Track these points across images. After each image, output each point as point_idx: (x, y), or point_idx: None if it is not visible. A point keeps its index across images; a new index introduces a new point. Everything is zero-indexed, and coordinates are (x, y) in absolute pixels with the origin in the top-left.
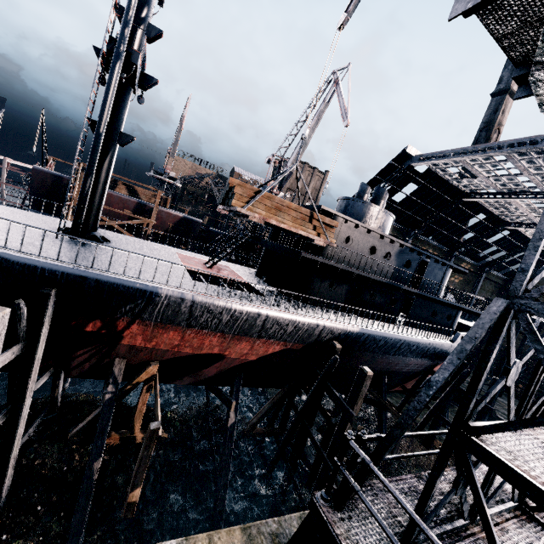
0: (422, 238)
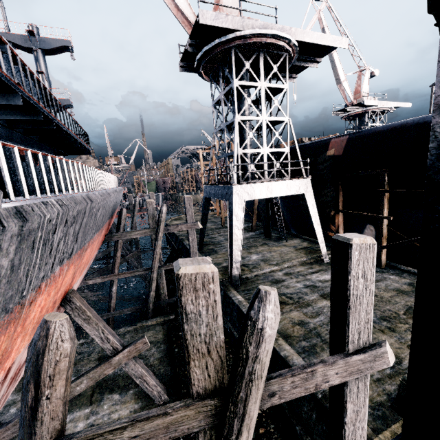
0: None
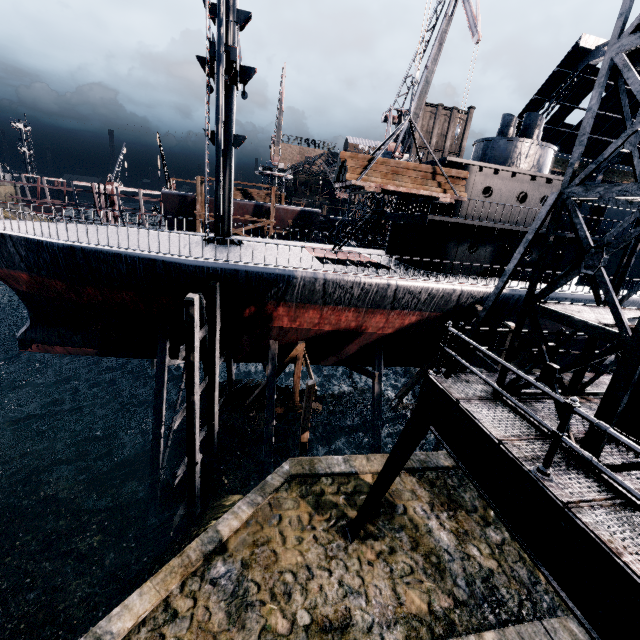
0: (621, 169)
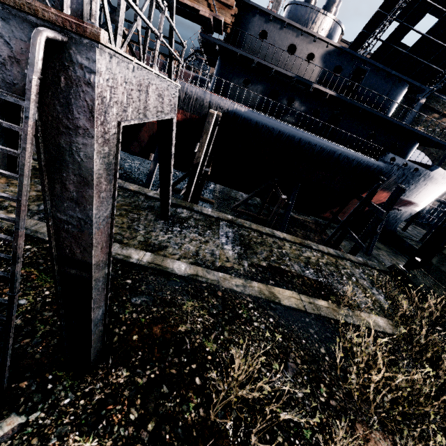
0: (445, 100)
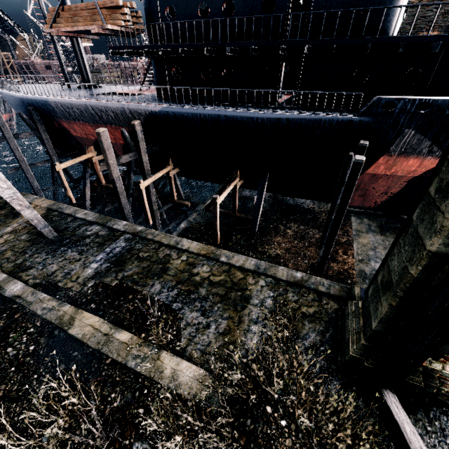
0: None
